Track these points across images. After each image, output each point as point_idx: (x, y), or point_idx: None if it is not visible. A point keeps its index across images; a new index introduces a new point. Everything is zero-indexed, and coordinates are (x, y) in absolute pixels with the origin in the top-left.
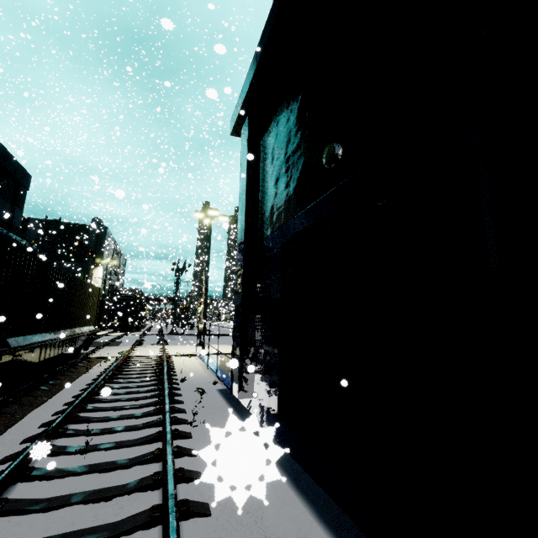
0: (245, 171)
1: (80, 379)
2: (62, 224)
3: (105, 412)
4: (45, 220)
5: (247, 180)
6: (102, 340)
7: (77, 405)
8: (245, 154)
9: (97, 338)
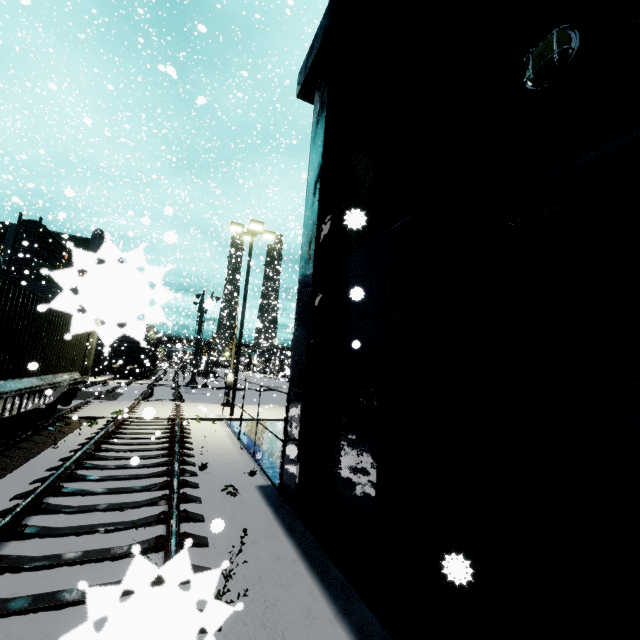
0: (320, 148)
1: (42, 456)
2: (44, 227)
3: (59, 539)
4: (19, 220)
5: (324, 160)
6: (96, 389)
7: (6, 526)
8: (322, 120)
9: (90, 386)
